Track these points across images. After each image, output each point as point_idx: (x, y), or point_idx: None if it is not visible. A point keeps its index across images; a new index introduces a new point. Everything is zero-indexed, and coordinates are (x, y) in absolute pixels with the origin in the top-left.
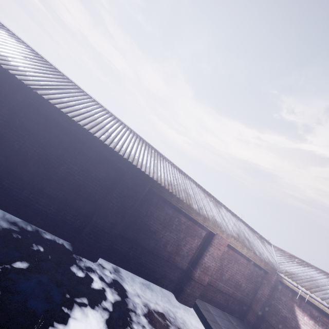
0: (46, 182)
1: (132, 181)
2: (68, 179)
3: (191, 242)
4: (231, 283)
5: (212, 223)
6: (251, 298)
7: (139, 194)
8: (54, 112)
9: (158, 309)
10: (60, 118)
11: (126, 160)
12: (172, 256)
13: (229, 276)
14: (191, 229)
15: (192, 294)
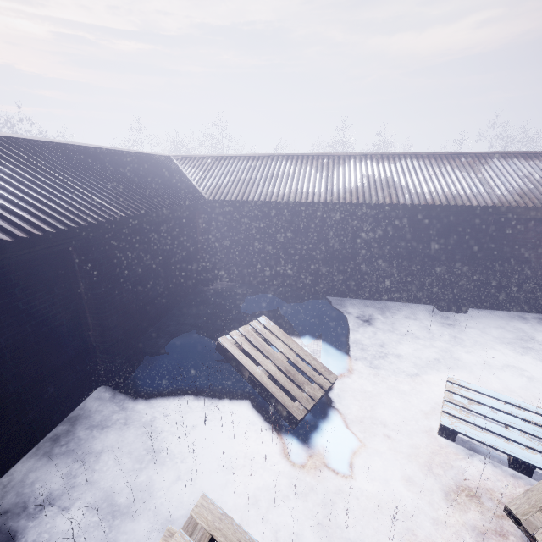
0: (379, 265)
1: (468, 223)
2: (395, 254)
3: None
4: None
5: None
6: None
7: (484, 232)
8: (355, 208)
9: None
10: (363, 209)
11: (447, 205)
12: None
13: None
14: None
15: None
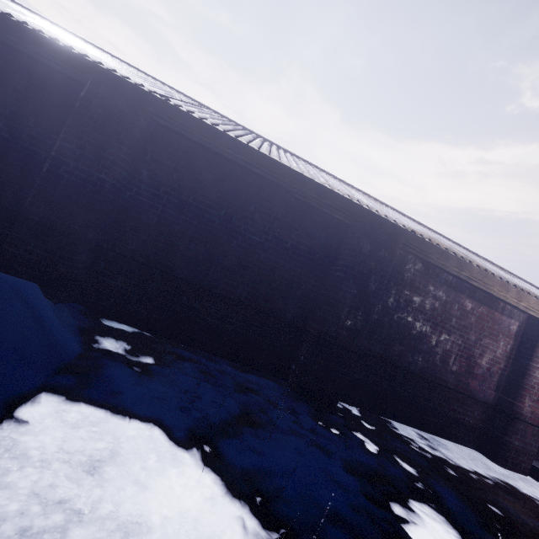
0: (214, 274)
1: (369, 240)
2: (249, 261)
3: (492, 348)
4: None
5: (536, 301)
6: None
7: (386, 264)
8: (204, 133)
9: (490, 485)
10: (217, 143)
11: (347, 200)
12: (462, 380)
13: None
14: (487, 320)
15: (523, 449)
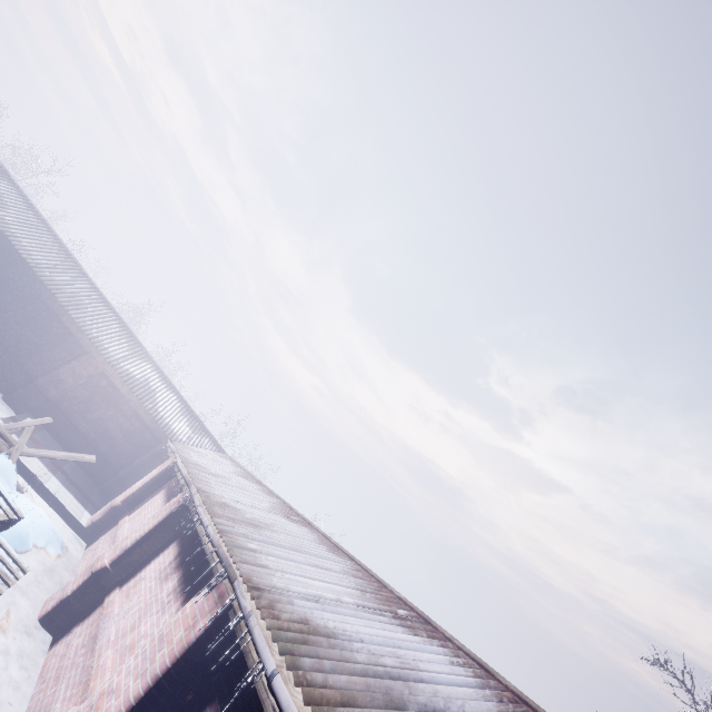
0: None
1: (2, 255)
2: None
3: (57, 353)
4: (98, 428)
5: (88, 338)
6: (123, 463)
7: (4, 269)
8: None
9: None
10: None
11: (6, 236)
12: (23, 355)
13: (97, 418)
14: (63, 338)
15: (24, 398)
